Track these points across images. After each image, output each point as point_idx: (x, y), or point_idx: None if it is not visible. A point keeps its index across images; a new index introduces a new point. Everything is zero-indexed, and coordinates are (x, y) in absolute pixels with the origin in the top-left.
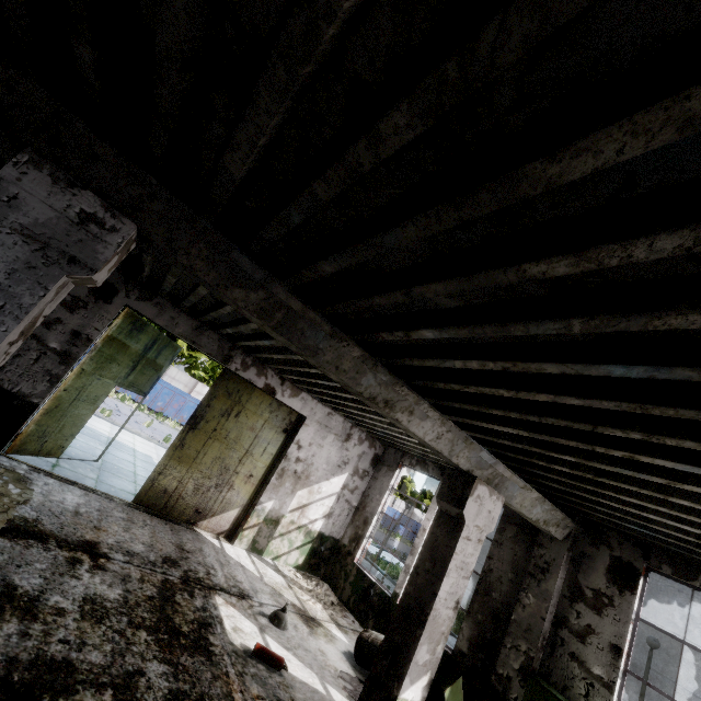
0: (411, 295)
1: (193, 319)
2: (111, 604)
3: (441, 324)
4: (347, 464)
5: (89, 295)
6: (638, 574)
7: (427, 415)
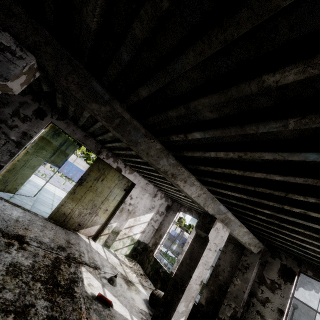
0: (189, 108)
1: (83, 131)
2: (24, 267)
3: (205, 128)
4: (154, 208)
5: (32, 115)
6: (294, 274)
7: (193, 184)
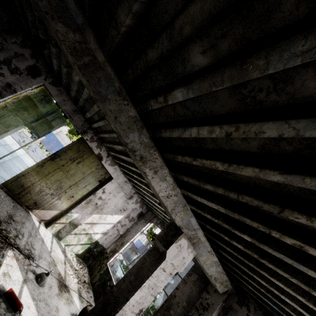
0: (173, 35)
1: (74, 105)
2: None
3: (190, 80)
4: (125, 211)
5: (25, 70)
6: None
7: (165, 179)
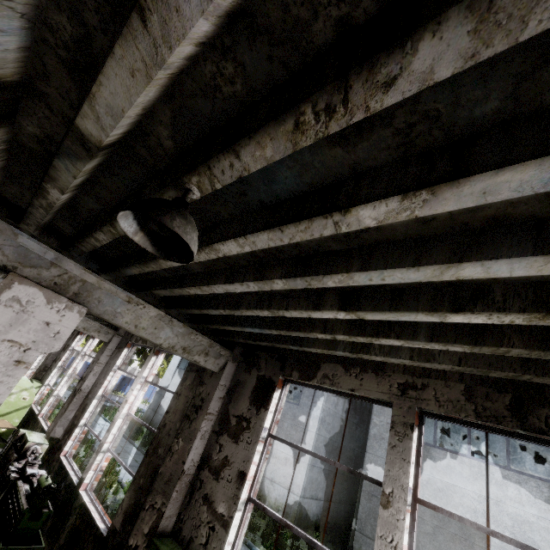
0: None
1: None
2: None
3: None
4: None
5: None
6: (79, 334)
7: None
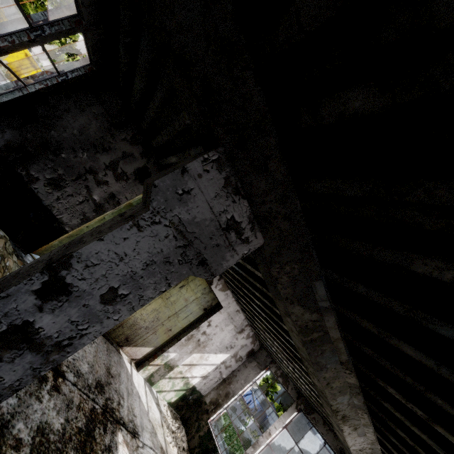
0: None
1: None
2: (53, 436)
3: None
4: (232, 348)
5: (132, 173)
6: None
7: (365, 434)
